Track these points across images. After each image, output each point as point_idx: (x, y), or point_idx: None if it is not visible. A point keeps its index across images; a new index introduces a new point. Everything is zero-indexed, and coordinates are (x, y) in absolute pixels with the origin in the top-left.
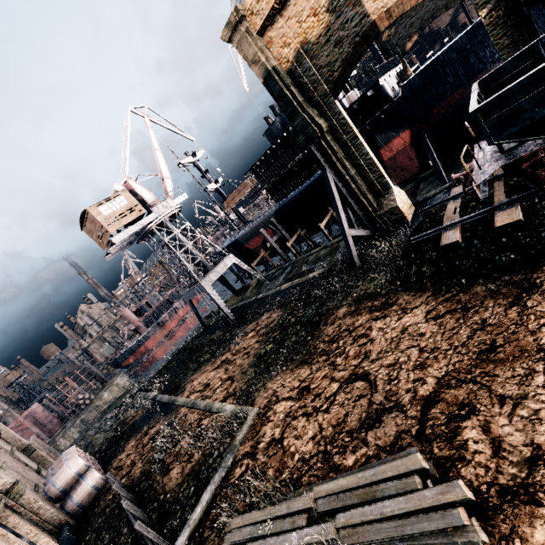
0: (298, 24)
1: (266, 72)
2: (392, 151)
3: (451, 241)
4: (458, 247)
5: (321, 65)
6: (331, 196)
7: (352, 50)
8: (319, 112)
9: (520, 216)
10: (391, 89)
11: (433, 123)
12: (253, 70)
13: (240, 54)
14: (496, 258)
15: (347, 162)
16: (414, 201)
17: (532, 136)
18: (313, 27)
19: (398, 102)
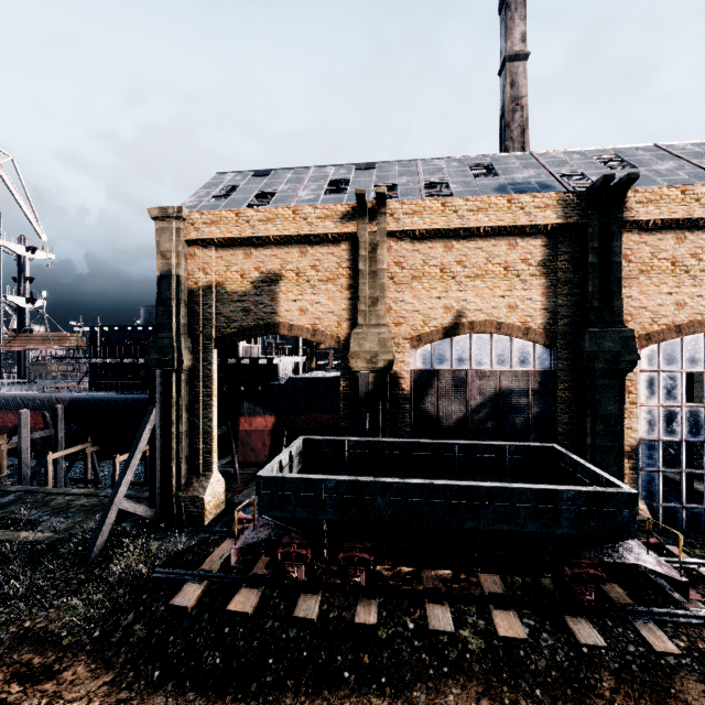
0: (226, 268)
1: (167, 272)
2: (252, 425)
3: (183, 603)
4: (188, 613)
5: (222, 313)
6: (136, 441)
7: (252, 326)
8: (193, 347)
9: (251, 608)
10: (283, 371)
11: (297, 426)
12: (158, 259)
13: (157, 236)
14: (205, 654)
15: (187, 413)
16: (231, 498)
17: (293, 527)
18: (235, 282)
19: (280, 388)
